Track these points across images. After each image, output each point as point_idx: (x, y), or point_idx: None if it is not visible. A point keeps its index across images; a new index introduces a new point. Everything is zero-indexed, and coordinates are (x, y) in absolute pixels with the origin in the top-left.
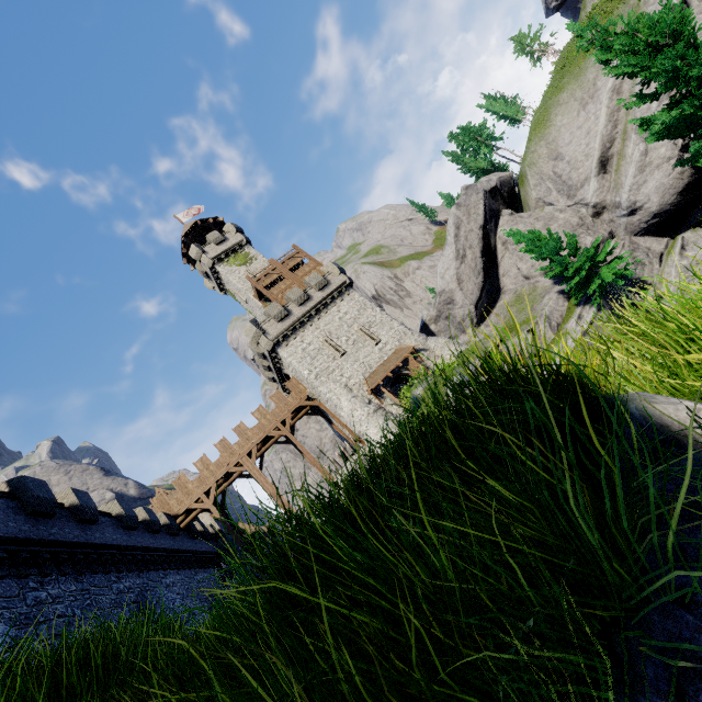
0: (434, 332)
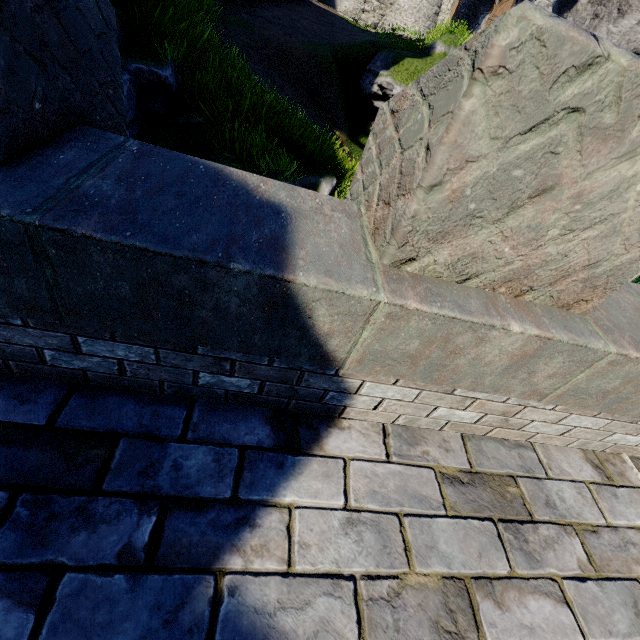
0: (576, 5)
